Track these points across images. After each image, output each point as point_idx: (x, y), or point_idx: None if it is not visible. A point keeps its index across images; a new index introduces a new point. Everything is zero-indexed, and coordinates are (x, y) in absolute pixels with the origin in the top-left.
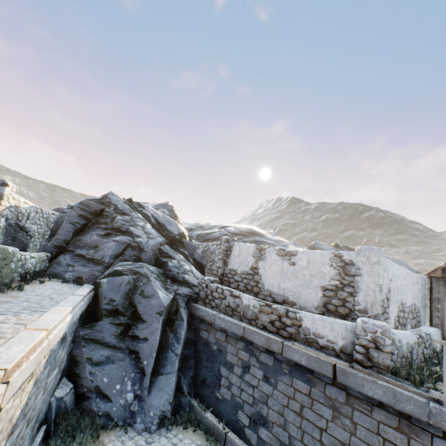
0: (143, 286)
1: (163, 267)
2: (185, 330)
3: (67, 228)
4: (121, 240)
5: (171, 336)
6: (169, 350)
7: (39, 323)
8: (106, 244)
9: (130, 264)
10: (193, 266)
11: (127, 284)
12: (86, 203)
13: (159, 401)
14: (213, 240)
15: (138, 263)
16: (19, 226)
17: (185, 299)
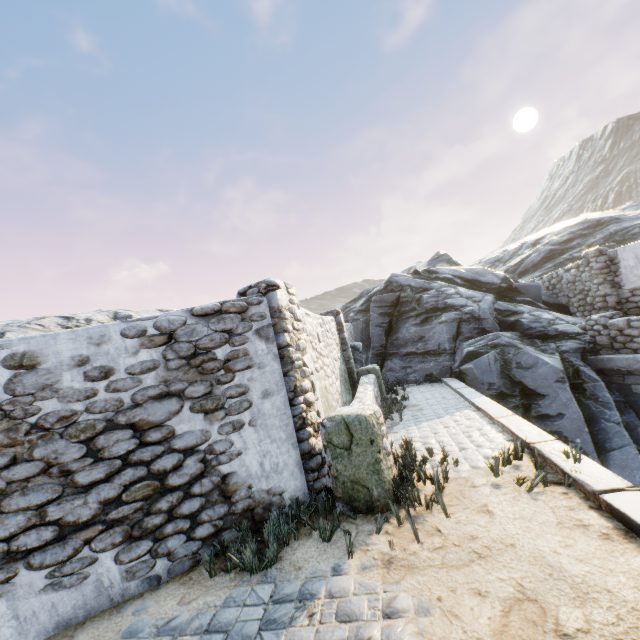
0: (515, 357)
1: (516, 329)
2: (607, 392)
3: (376, 333)
4: (448, 318)
5: (591, 403)
6: (601, 421)
7: (494, 412)
8: (432, 330)
9: (478, 340)
10: (552, 312)
11: (494, 362)
12: (379, 299)
13: (632, 480)
14: (534, 269)
15: (488, 335)
16: (352, 347)
17: (577, 355)
